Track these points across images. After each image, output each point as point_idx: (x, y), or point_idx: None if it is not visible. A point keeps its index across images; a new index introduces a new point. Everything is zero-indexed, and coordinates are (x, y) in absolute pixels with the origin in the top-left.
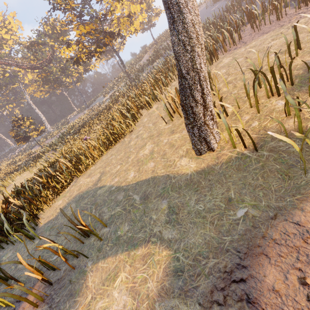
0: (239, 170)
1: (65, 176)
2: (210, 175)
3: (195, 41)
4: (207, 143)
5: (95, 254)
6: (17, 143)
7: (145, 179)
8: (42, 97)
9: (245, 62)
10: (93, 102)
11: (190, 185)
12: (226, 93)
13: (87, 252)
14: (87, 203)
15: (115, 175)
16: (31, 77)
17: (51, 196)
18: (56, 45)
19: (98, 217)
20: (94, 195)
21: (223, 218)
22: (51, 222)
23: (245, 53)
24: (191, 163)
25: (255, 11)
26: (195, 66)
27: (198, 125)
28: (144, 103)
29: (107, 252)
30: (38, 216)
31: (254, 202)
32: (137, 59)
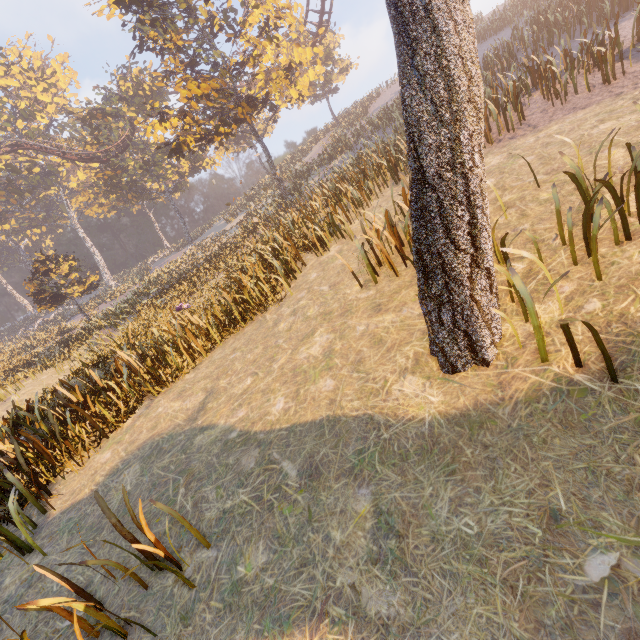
0: (569, 427)
1: (126, 390)
2: (486, 432)
3: (464, 99)
4: (472, 345)
5: (172, 630)
6: (39, 308)
7: (312, 420)
8: (101, 216)
9: (540, 165)
10: (204, 233)
11: (432, 453)
12: (504, 229)
13: (154, 619)
14: (169, 468)
15: (240, 401)
16: (83, 176)
17: (87, 441)
18: (141, 118)
19: (191, 511)
20: (186, 449)
21: (543, 575)
22: (78, 509)
23: (537, 147)
24: (430, 393)
25: (554, 67)
26: (460, 158)
27: (455, 301)
28: (312, 240)
29: (205, 630)
30: (53, 487)
31: (636, 535)
32: (299, 153)
